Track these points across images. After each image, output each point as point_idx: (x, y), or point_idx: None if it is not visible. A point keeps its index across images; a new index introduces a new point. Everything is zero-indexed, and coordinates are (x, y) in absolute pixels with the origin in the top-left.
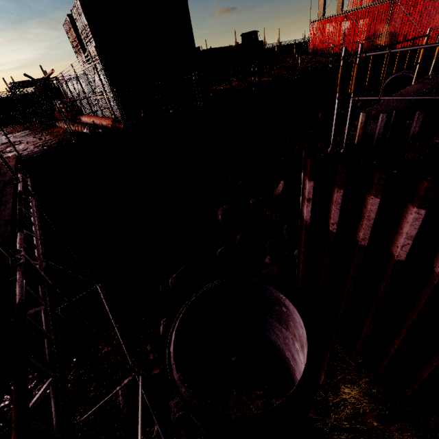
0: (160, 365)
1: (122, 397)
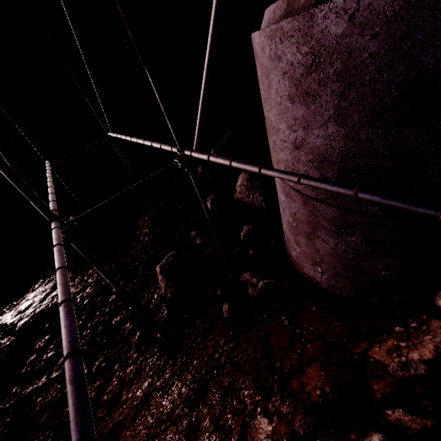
0: (214, 245)
1: (162, 275)
